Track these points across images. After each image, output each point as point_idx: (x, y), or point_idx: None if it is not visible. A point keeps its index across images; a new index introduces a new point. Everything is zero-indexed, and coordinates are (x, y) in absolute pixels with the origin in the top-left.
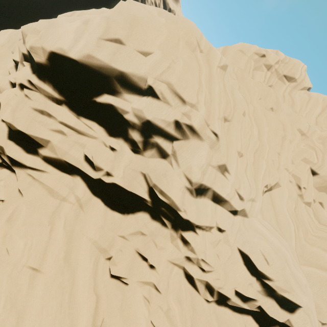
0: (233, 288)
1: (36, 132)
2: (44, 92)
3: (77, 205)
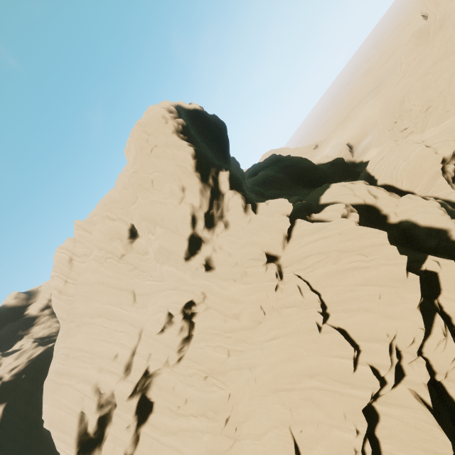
0: (173, 340)
1: None
2: None
3: (154, 429)
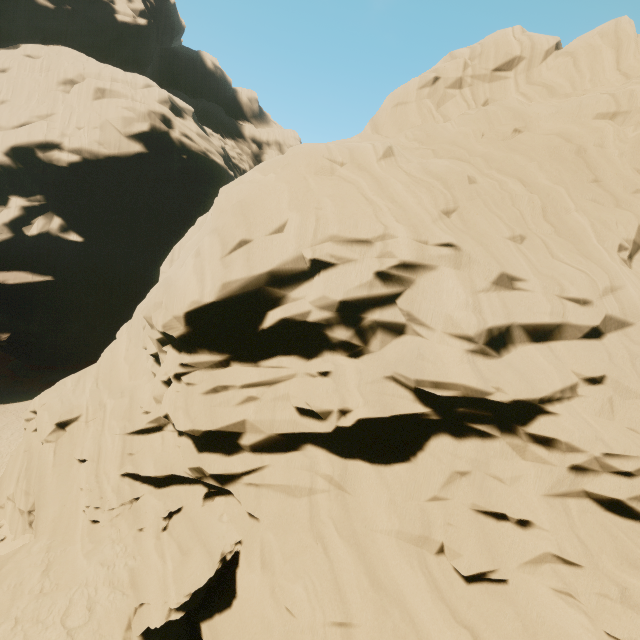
0: None
1: (223, 420)
2: (203, 365)
3: (335, 489)
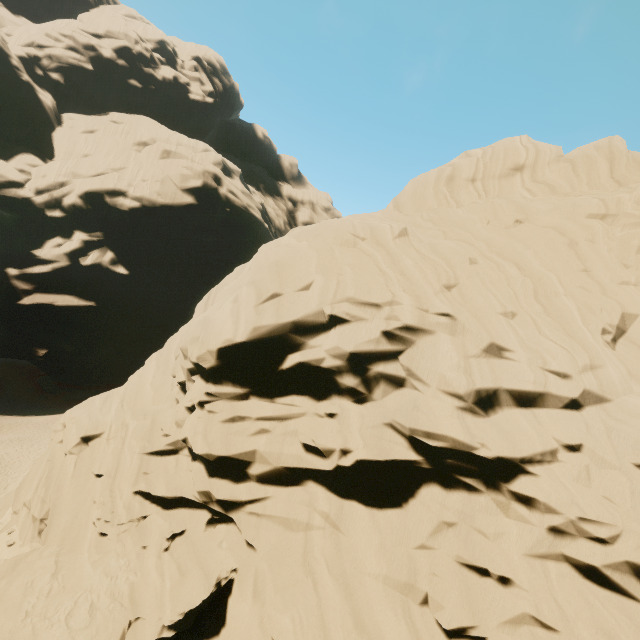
0: None
1: (237, 448)
2: (225, 396)
3: (330, 527)
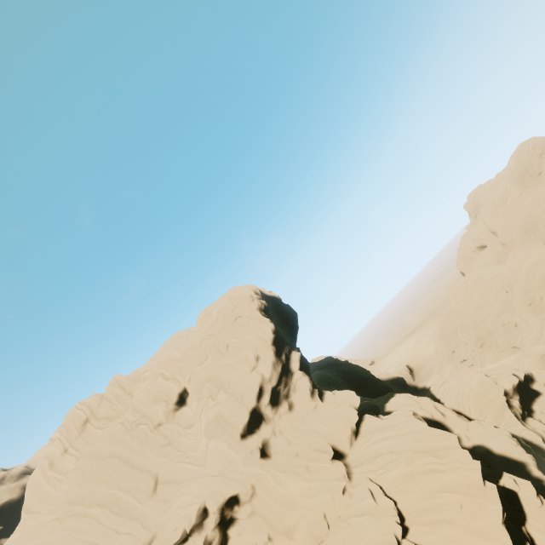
0: None
1: None
2: None
3: None
